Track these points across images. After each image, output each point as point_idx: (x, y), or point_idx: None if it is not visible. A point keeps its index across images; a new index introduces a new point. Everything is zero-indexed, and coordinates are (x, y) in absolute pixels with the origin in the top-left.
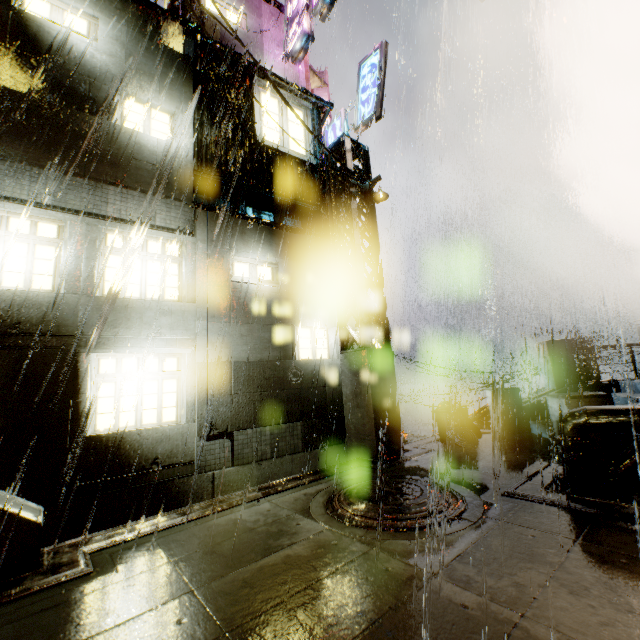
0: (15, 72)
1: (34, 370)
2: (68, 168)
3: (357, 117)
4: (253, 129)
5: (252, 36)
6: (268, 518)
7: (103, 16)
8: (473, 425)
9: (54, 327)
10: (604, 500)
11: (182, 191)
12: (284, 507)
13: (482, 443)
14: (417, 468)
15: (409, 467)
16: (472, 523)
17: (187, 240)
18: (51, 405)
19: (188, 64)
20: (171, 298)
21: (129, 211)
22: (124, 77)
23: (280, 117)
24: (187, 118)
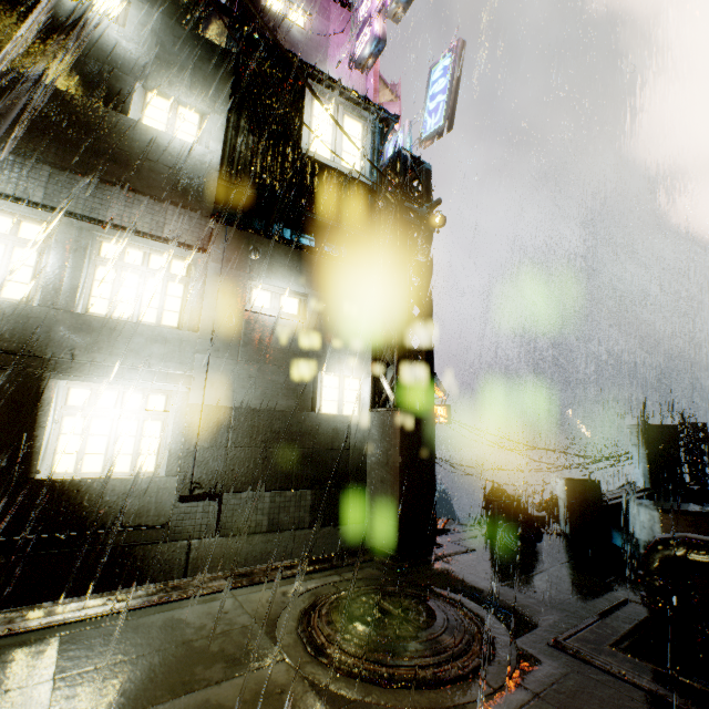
0: (23, 53)
1: None
2: (68, 164)
3: (422, 129)
4: (299, 138)
5: (316, 39)
6: (218, 625)
7: (136, 1)
8: (532, 523)
9: (19, 344)
10: (705, 686)
11: (201, 201)
12: (247, 610)
13: (542, 548)
14: (444, 575)
15: (434, 572)
16: (491, 691)
17: (198, 258)
18: None
19: (229, 60)
20: (169, 324)
21: (133, 218)
22: (150, 68)
23: (334, 128)
24: (219, 119)
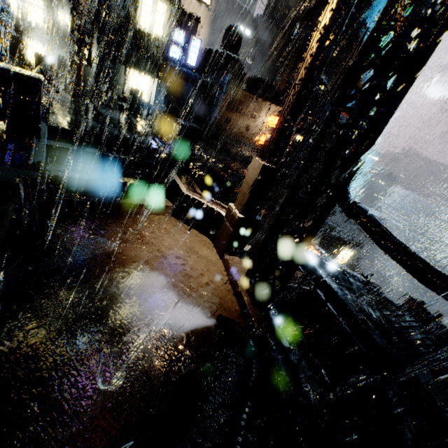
0: None
1: (16, 37)
2: None
3: None
4: None
5: None
6: None
7: None
8: None
9: (17, 26)
10: None
11: None
12: None
13: None
14: None
15: None
16: None
17: None
18: (19, 48)
19: None
20: (41, 23)
21: None
22: None
23: None
24: None
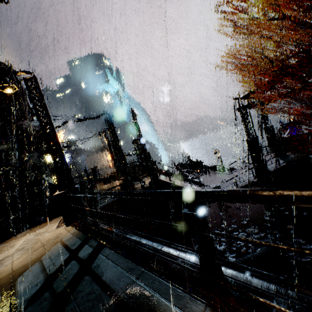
0: None
1: None
2: None
3: None
4: None
5: None
6: None
7: None
8: None
9: None
10: None
11: None
12: None
13: None
14: None
15: None
16: None
17: None
18: None
19: None
20: None
21: None
22: None
23: None
24: None
